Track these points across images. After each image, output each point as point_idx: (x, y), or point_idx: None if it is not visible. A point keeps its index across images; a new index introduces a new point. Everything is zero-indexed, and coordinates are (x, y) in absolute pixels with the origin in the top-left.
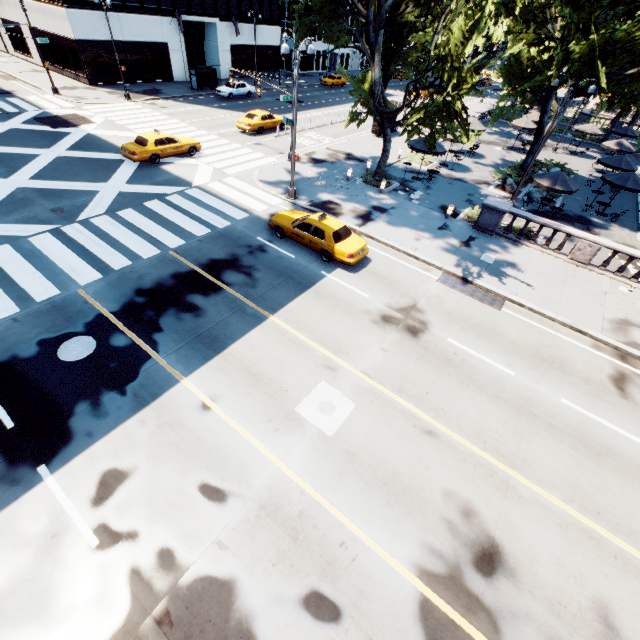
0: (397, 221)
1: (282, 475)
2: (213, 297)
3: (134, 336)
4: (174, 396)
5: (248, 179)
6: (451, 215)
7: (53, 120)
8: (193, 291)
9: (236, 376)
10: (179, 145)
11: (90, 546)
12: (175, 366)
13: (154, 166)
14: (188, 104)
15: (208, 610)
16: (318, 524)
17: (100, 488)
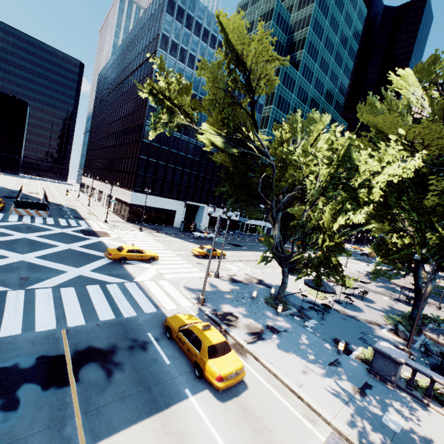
0: (287, 345)
1: None
2: (48, 395)
3: None
4: None
5: (177, 283)
6: (344, 350)
7: (89, 232)
8: (37, 380)
9: None
10: (143, 254)
11: None
12: None
13: (120, 263)
14: (172, 237)
15: None
16: None
17: None
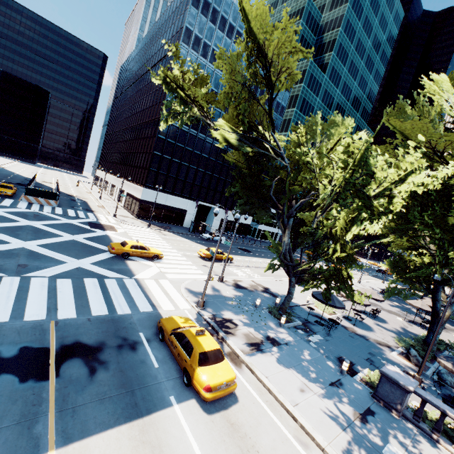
0: (286, 359)
1: None
2: (25, 388)
3: None
4: None
5: (178, 284)
6: (348, 370)
7: (96, 225)
8: (16, 372)
9: None
10: (147, 251)
11: None
12: None
13: (122, 259)
14: (180, 236)
15: None
16: None
17: None
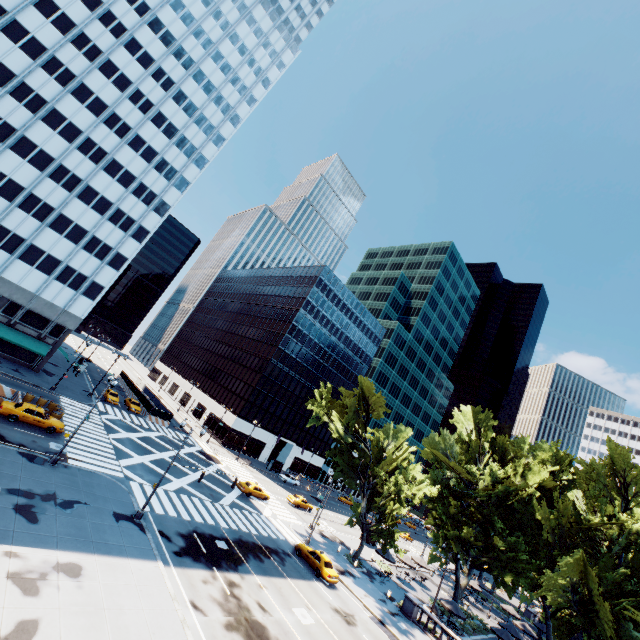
0: (358, 583)
1: (284, 619)
2: (267, 558)
3: (239, 552)
4: (252, 577)
5: (287, 524)
6: (391, 600)
7: (207, 455)
8: (260, 552)
9: (273, 586)
10: (262, 493)
11: (228, 593)
12: (252, 569)
13: (247, 497)
14: (263, 475)
15: (258, 627)
16: (293, 637)
17: (230, 583)
